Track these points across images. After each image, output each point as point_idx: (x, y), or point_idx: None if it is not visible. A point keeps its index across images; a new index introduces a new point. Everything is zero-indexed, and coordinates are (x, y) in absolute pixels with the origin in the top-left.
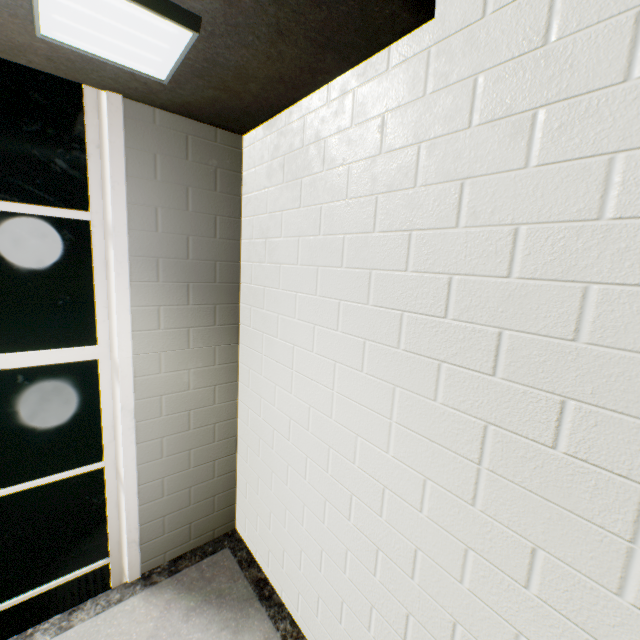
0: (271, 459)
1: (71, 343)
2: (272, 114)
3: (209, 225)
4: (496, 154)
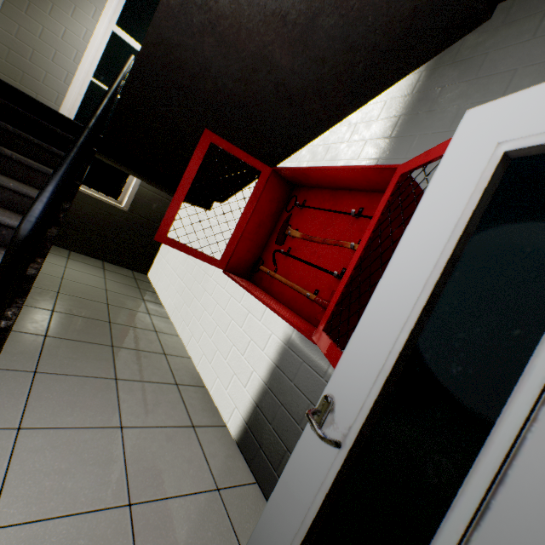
0: None
1: None
2: None
3: None
4: None
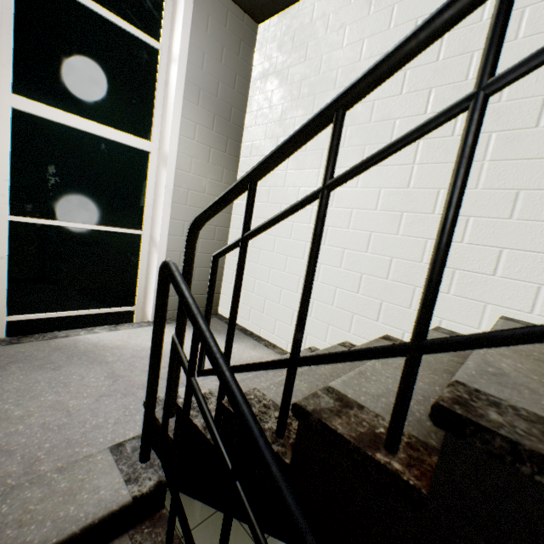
0: (260, 241)
1: (136, 134)
2: (289, 4)
3: (231, 79)
4: (436, 2)
